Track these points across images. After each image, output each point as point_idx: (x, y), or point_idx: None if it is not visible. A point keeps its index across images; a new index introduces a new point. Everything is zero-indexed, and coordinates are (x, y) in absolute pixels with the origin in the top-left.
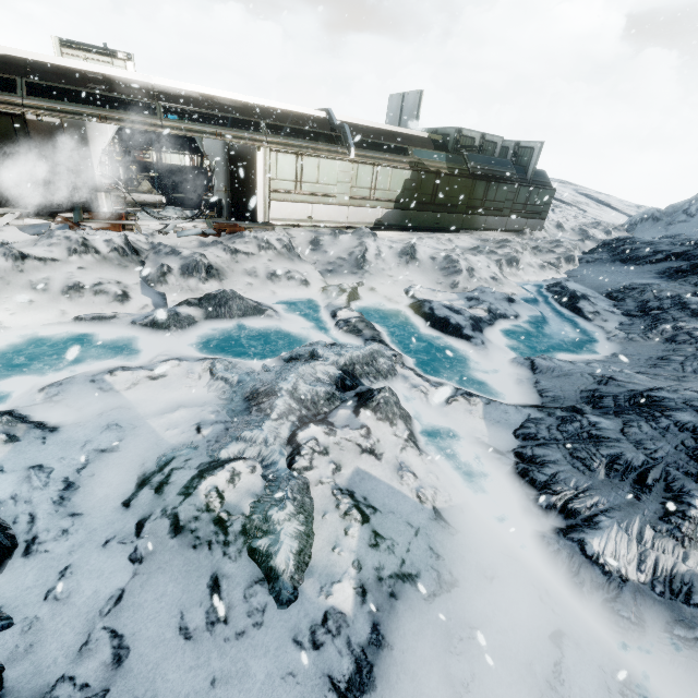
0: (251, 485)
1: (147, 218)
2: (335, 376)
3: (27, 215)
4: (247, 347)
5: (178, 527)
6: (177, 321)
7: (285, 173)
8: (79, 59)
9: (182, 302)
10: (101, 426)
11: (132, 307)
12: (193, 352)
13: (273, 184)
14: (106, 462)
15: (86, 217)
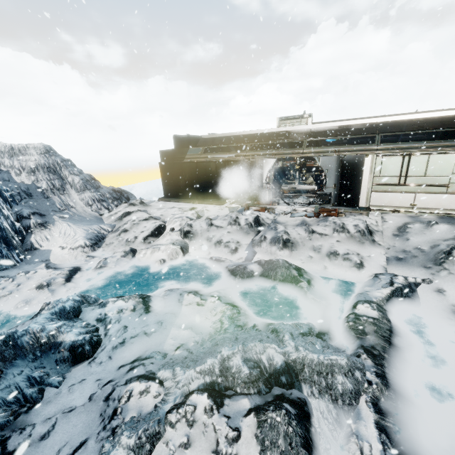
0: (146, 405)
1: (284, 204)
2: (275, 366)
3: (235, 202)
4: (270, 304)
5: (108, 397)
6: (242, 272)
7: (388, 171)
8: (286, 124)
9: (257, 261)
10: (158, 320)
11: (235, 257)
12: (235, 295)
13: (375, 180)
14: (141, 340)
15: (255, 203)
